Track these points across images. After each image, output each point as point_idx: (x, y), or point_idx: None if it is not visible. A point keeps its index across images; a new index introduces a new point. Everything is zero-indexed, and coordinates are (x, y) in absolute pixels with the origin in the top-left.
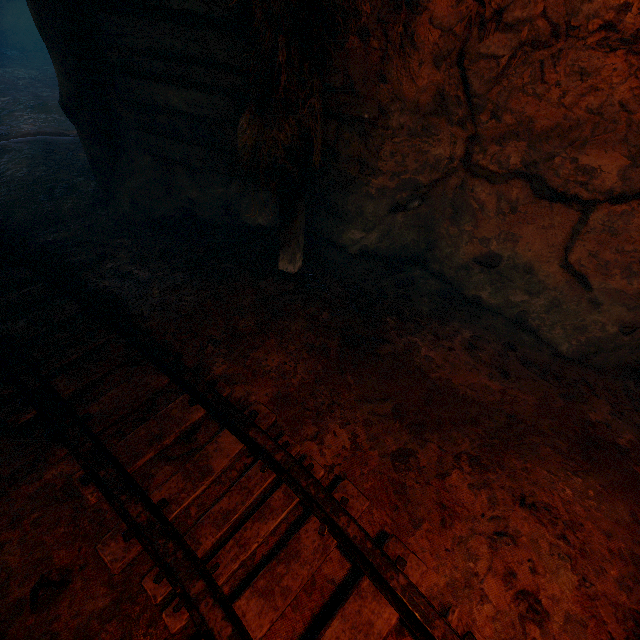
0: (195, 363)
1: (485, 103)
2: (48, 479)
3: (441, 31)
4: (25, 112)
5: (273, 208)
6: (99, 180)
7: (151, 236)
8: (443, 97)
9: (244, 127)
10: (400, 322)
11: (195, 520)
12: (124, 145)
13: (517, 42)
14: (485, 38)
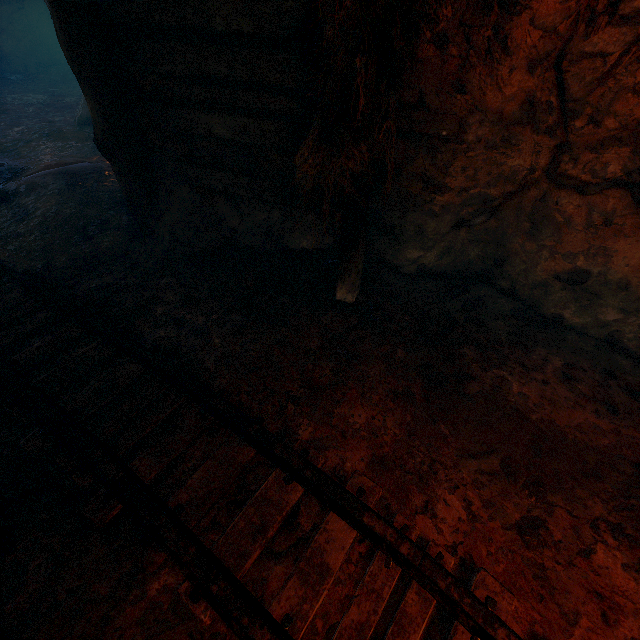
0: (278, 427)
1: (583, 107)
2: (152, 596)
3: (542, 31)
4: (41, 141)
5: (319, 230)
6: (136, 216)
7: (195, 272)
8: (532, 104)
9: (305, 156)
10: (479, 352)
11: (323, 636)
12: (161, 178)
13: (633, 36)
14: (592, 34)
